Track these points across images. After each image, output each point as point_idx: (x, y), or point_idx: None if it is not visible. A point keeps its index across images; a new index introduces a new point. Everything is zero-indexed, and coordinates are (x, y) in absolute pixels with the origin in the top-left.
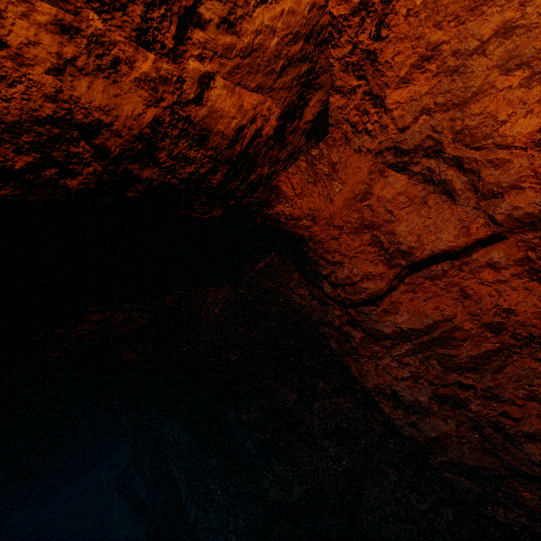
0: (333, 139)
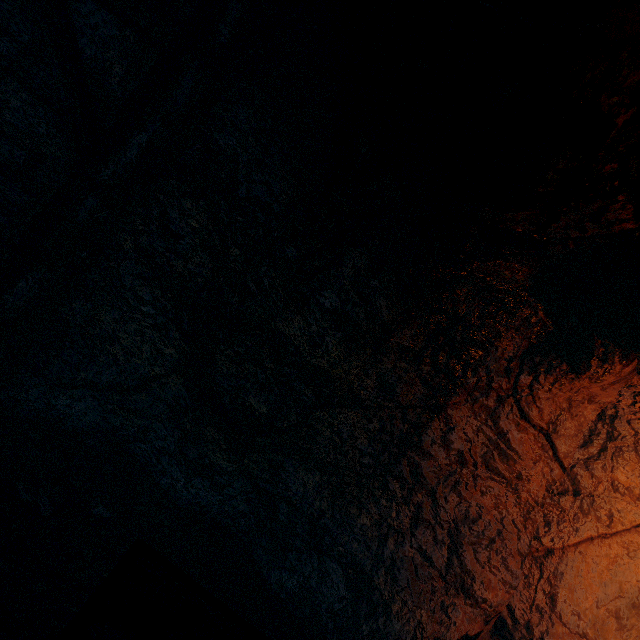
0: (633, 377)
